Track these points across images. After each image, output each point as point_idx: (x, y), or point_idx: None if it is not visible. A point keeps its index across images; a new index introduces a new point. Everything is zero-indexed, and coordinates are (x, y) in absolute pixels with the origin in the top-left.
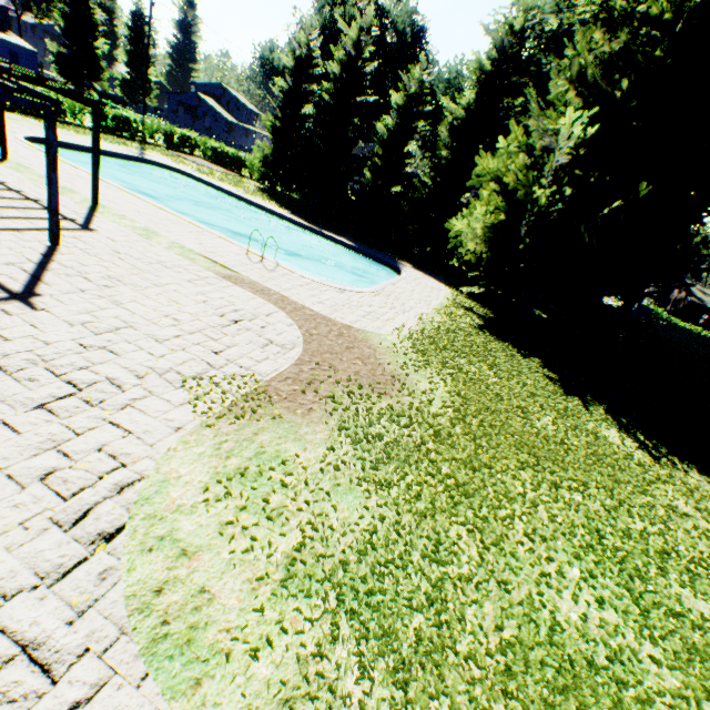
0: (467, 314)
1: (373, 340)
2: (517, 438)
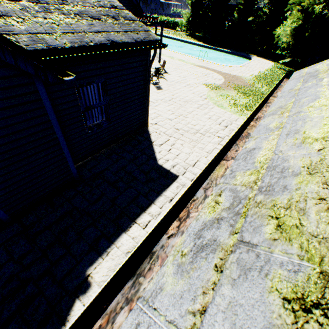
0: (280, 70)
1: (243, 78)
2: None
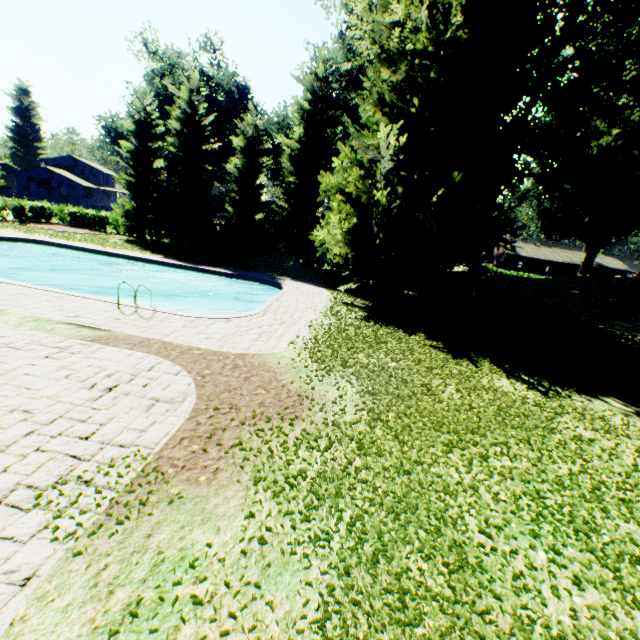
0: (351, 309)
1: (270, 361)
2: (433, 419)
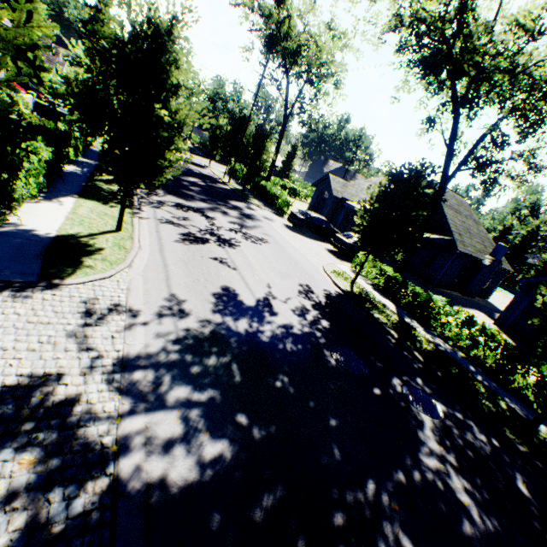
0: None
1: None
2: None
